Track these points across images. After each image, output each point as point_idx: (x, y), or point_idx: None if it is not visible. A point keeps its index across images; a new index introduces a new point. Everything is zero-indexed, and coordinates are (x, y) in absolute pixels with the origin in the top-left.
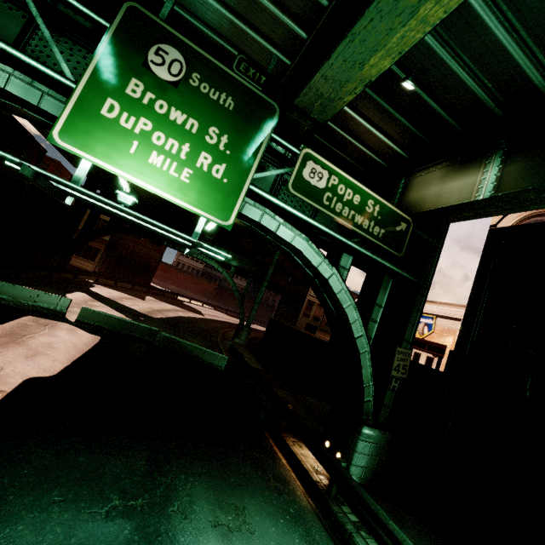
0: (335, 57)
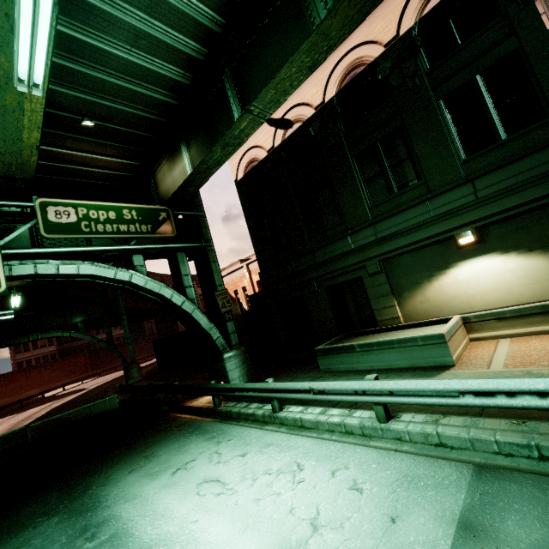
0: None
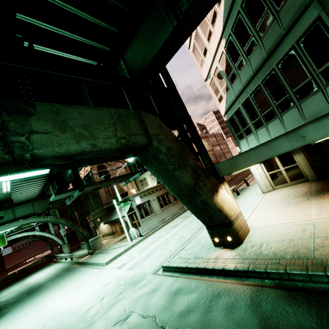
0: None
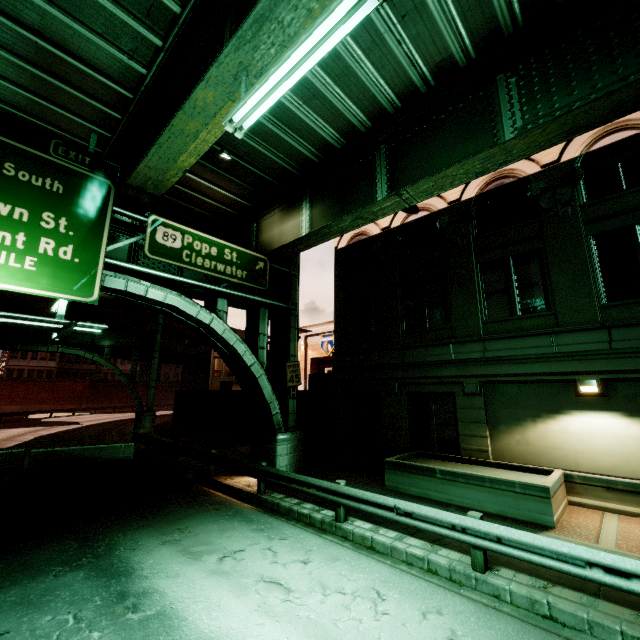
0: (151, 155)
